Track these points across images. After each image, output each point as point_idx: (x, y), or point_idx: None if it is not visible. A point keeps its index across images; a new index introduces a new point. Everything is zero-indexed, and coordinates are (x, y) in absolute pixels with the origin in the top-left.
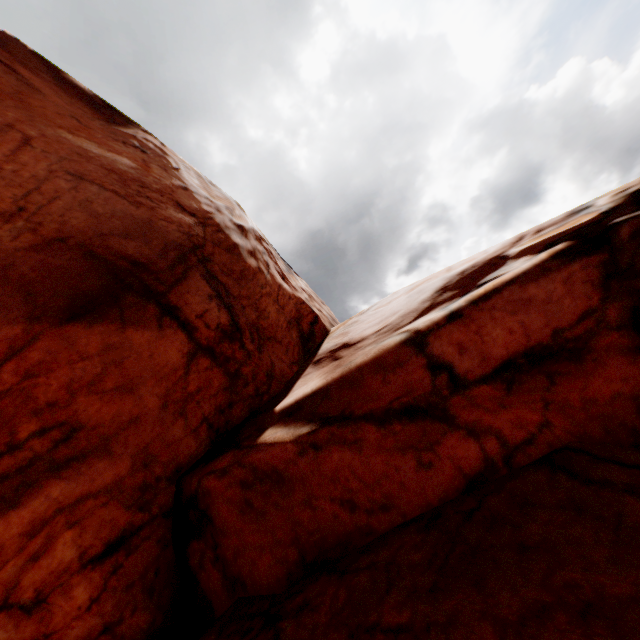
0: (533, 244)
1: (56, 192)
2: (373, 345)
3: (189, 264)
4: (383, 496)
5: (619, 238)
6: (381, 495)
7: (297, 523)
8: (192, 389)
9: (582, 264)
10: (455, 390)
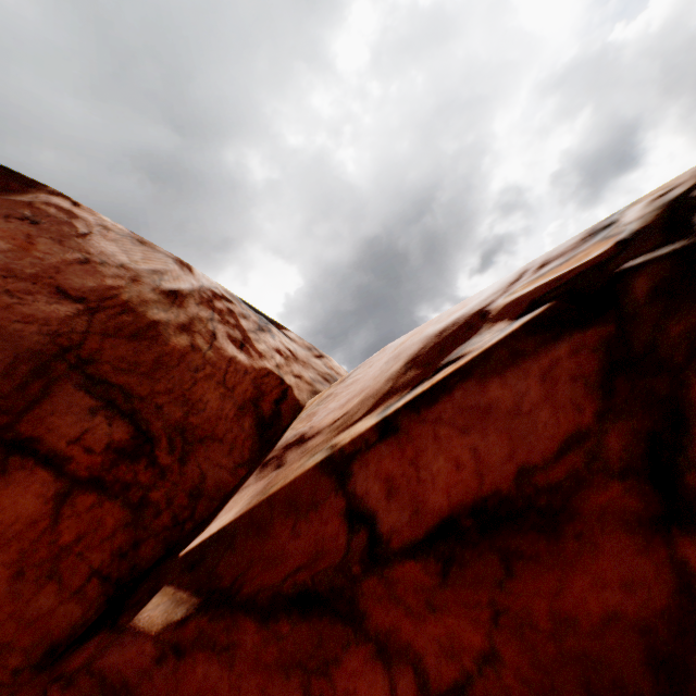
0: (521, 295)
1: None
2: (306, 457)
3: (54, 375)
4: None
5: (632, 297)
6: None
7: None
8: (68, 540)
9: (573, 344)
10: (371, 566)
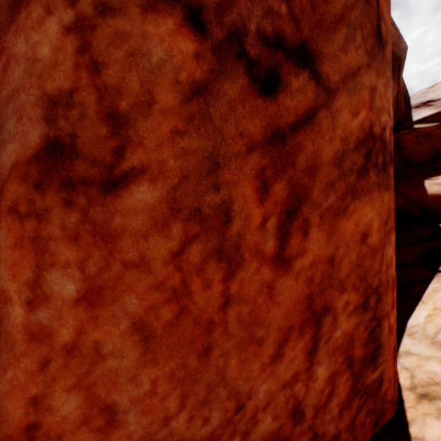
0: None
1: None
2: None
3: (404, 59)
4: None
5: None
6: None
7: (434, 146)
8: None
9: None
10: None
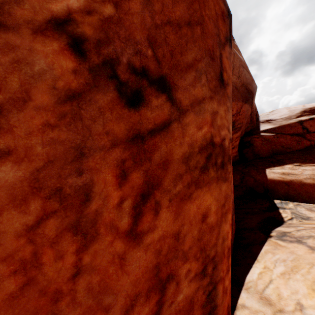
0: None
1: (241, 71)
2: (285, 121)
3: (255, 93)
4: (289, 147)
5: None
6: (288, 147)
7: (272, 148)
8: (247, 121)
9: None
10: (307, 133)
